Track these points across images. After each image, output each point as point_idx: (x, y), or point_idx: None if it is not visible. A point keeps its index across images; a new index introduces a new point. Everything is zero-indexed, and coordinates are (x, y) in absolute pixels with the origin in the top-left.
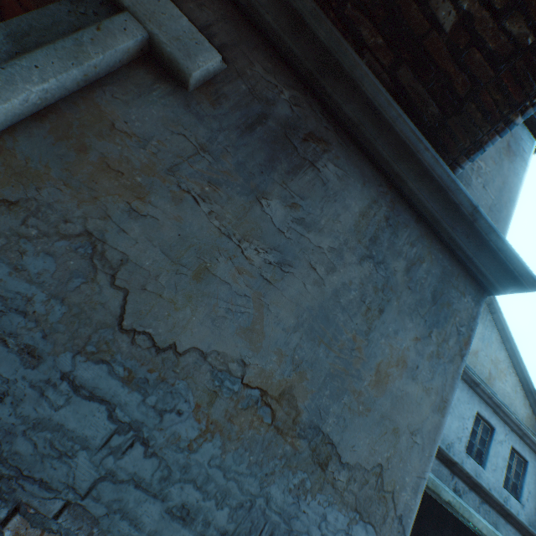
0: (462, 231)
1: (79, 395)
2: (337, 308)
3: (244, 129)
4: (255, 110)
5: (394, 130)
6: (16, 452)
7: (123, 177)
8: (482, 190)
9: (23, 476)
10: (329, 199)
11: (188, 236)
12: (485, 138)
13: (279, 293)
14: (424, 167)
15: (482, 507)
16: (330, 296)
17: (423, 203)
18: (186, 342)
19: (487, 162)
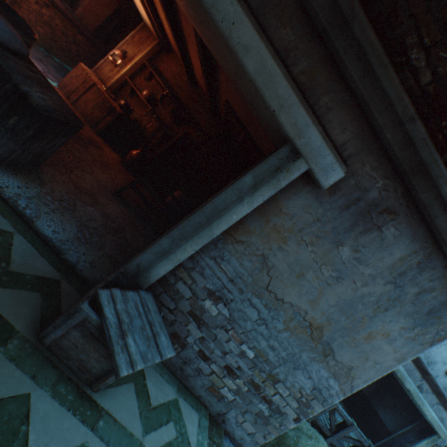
0: None
1: (251, 306)
2: (359, 302)
3: (343, 208)
4: (354, 196)
5: None
6: (234, 315)
7: (280, 233)
8: None
9: (235, 321)
10: (381, 248)
11: (299, 260)
12: None
13: (331, 290)
14: None
15: (437, 406)
16: (358, 297)
17: None
18: (287, 299)
19: None
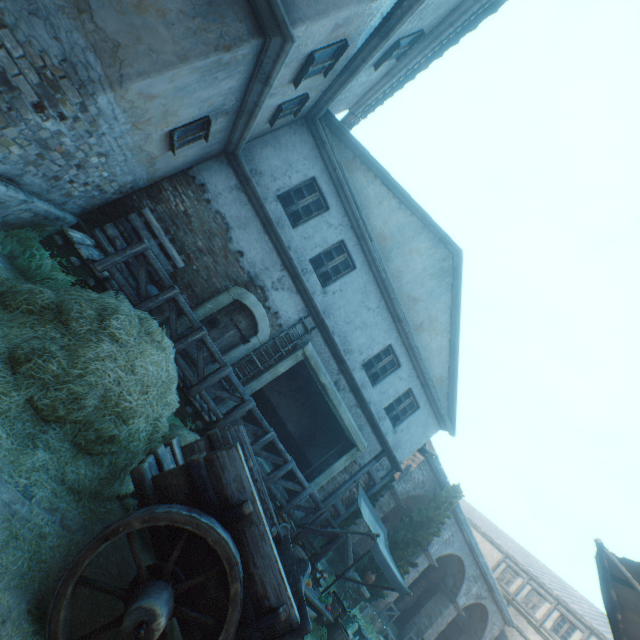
0: None
1: None
2: None
3: None
4: None
5: None
6: None
7: None
8: None
9: None
10: None
11: None
12: None
13: None
14: None
15: (356, 410)
16: None
17: None
18: None
19: None
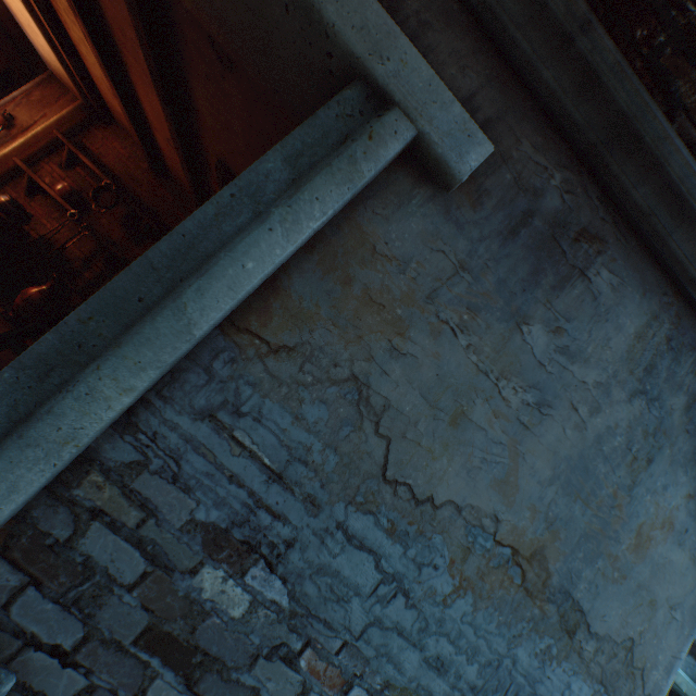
0: None
1: (351, 544)
2: (597, 457)
3: (507, 234)
4: (520, 206)
5: None
6: (305, 593)
7: (384, 310)
8: None
9: (311, 615)
10: (599, 319)
11: (446, 376)
12: None
13: (535, 440)
14: None
15: (685, 658)
16: (591, 443)
17: None
18: (442, 494)
19: None
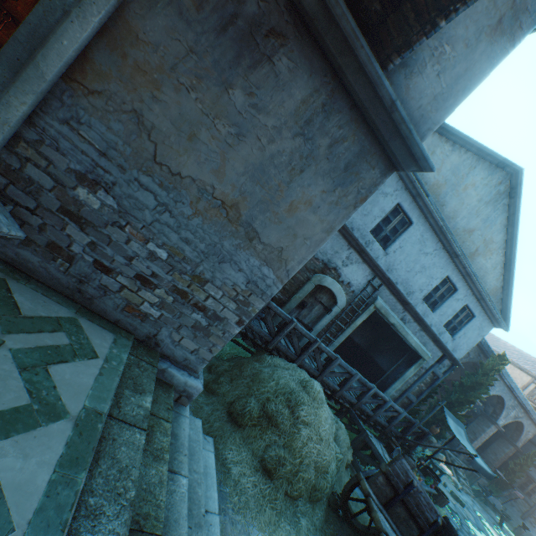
0: (384, 120)
1: (143, 188)
2: (271, 166)
3: (220, 31)
4: (229, 11)
5: (340, 27)
6: (124, 205)
7: (147, 75)
8: (435, 79)
9: (128, 213)
10: (278, 89)
11: (184, 115)
12: (415, 38)
13: (236, 153)
14: (360, 62)
15: (419, 333)
16: (268, 159)
17: (357, 93)
18: (185, 173)
19: (457, 46)
